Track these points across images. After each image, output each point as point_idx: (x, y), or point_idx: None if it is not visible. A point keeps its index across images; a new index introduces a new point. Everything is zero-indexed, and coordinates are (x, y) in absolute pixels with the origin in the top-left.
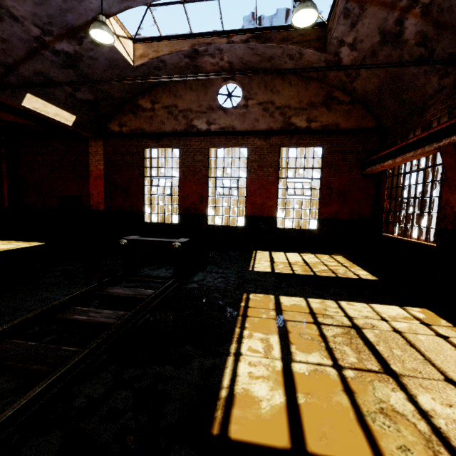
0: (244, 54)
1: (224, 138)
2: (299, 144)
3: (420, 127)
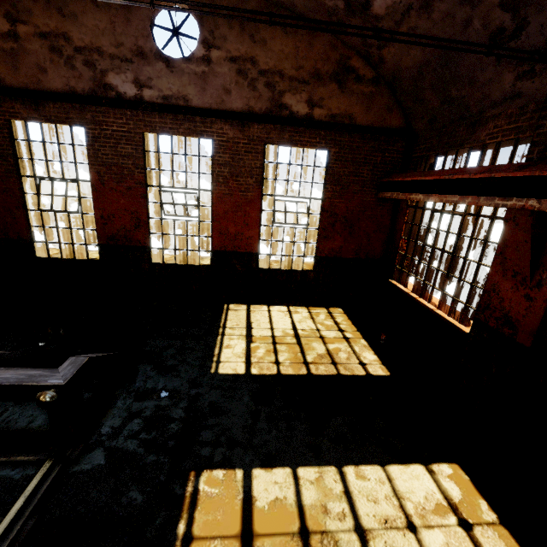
0: None
1: (171, 118)
2: (295, 143)
3: (466, 147)
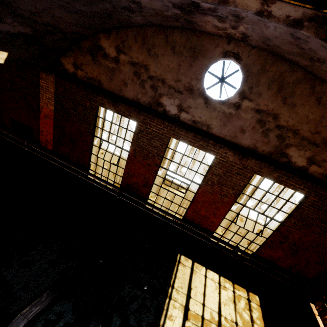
0: (277, 36)
1: (192, 135)
2: (280, 182)
3: None
